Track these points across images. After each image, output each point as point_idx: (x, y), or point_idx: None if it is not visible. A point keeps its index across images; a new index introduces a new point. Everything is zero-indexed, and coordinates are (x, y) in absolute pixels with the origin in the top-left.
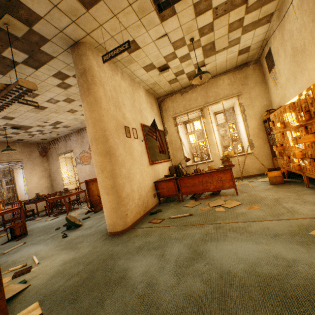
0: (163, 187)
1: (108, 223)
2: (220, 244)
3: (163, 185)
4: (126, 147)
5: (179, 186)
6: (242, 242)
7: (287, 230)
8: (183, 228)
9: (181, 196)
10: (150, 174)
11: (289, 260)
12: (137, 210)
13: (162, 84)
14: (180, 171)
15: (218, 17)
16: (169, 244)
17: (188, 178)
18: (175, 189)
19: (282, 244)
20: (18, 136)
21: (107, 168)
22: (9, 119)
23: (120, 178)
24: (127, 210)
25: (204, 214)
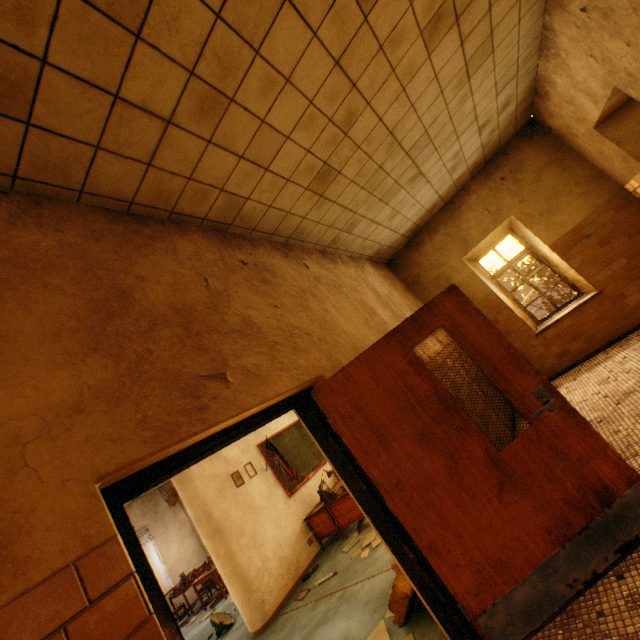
0: (317, 524)
1: (245, 620)
2: (325, 628)
3: (316, 521)
4: (241, 502)
5: (334, 516)
6: (340, 620)
7: (381, 588)
8: (315, 605)
9: (342, 530)
10: (294, 511)
11: (350, 638)
12: (280, 584)
13: None
14: (326, 494)
15: None
16: (291, 639)
17: (339, 503)
18: (332, 521)
19: (362, 615)
20: None
21: (220, 551)
22: None
23: (241, 555)
24: (262, 594)
25: (346, 569)
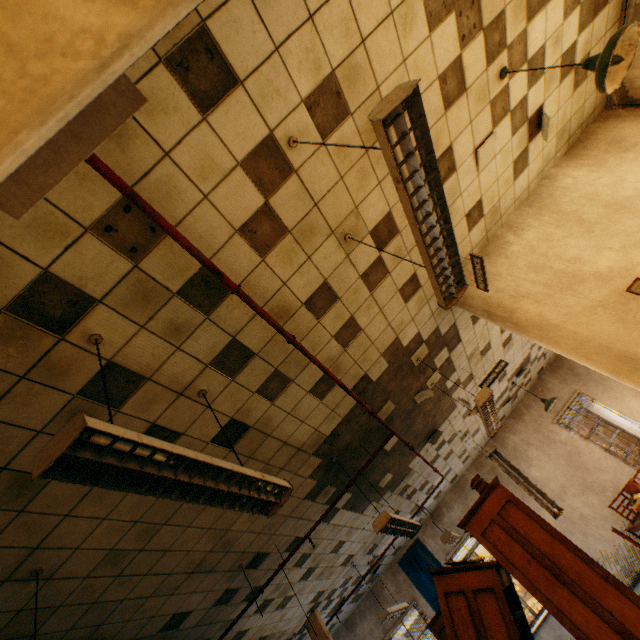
0: None
1: None
2: None
3: None
4: None
5: None
6: None
7: None
8: None
9: None
10: None
11: None
12: None
13: (573, 107)
14: None
15: (480, 16)
16: None
17: None
18: None
19: None
20: (531, 372)
21: None
22: (503, 376)
23: None
24: None
25: None
